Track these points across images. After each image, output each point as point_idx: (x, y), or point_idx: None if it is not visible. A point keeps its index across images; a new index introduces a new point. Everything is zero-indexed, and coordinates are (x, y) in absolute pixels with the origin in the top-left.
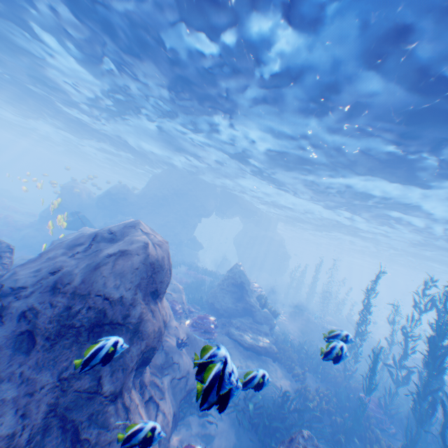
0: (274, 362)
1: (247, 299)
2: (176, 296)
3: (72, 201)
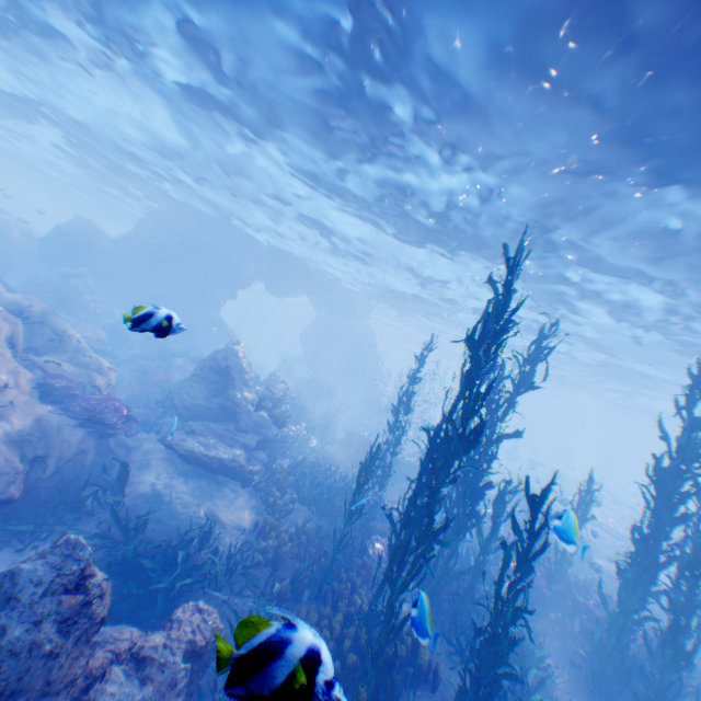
0: (243, 486)
1: (231, 392)
2: (73, 370)
3: None
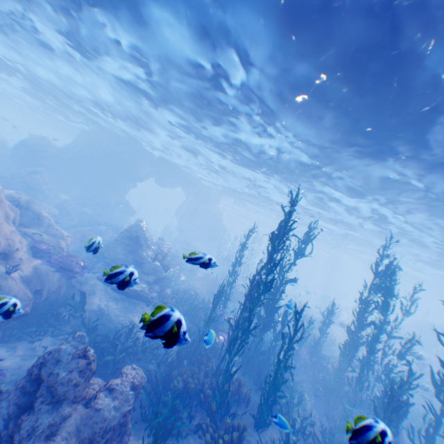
0: (147, 305)
1: (139, 251)
2: (49, 238)
3: None
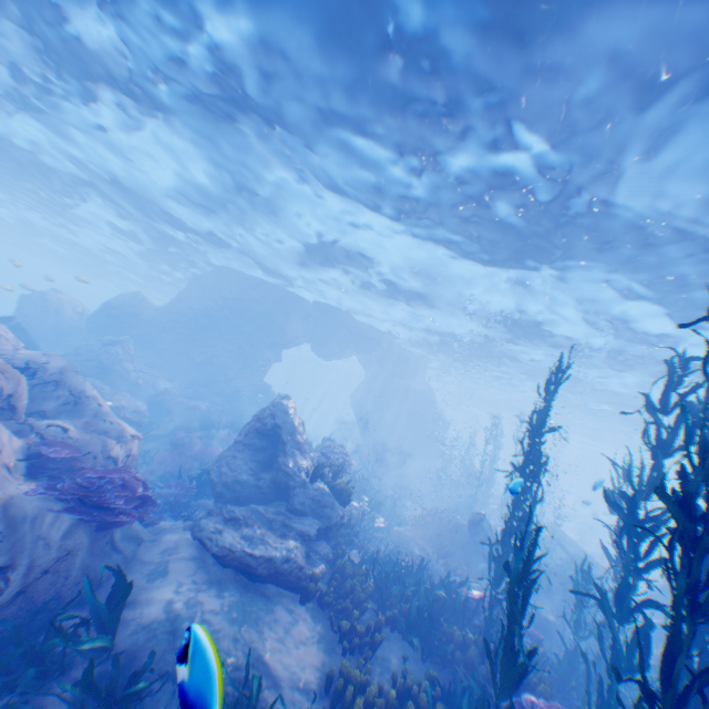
0: (302, 601)
1: (280, 459)
2: (81, 436)
3: (39, 317)
